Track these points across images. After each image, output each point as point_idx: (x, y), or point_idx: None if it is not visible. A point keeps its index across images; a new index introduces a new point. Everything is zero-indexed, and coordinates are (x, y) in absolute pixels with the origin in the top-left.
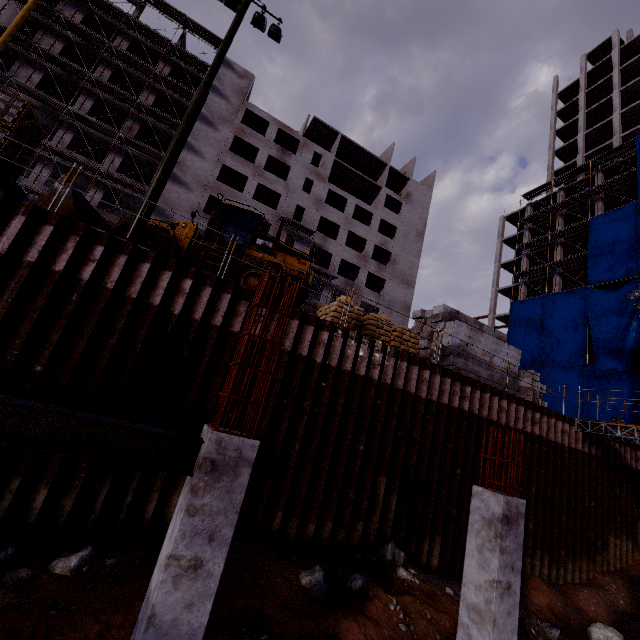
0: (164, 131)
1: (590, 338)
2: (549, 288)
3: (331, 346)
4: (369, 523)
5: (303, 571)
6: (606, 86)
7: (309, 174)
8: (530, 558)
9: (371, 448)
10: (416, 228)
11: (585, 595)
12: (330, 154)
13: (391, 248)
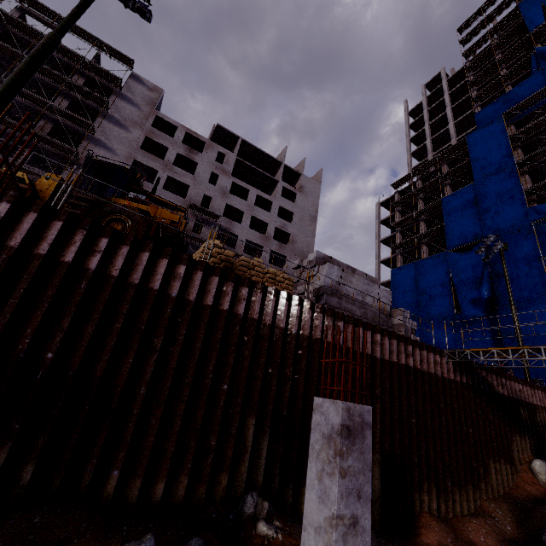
0: (77, 130)
1: (455, 293)
2: (419, 257)
3: (190, 281)
4: (236, 474)
5: (125, 544)
6: (441, 106)
7: (214, 169)
8: (418, 493)
9: (237, 387)
10: (310, 213)
11: (474, 526)
12: (232, 154)
13: (289, 230)
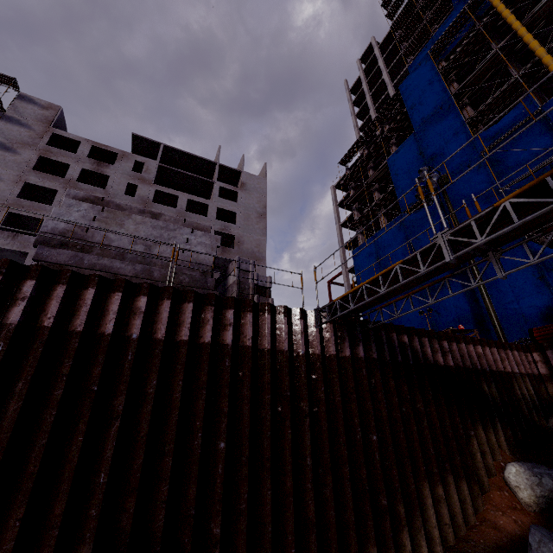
0: None
1: None
2: None
3: None
4: None
5: None
6: (379, 74)
7: (131, 180)
8: None
9: None
10: (256, 210)
11: None
12: (153, 161)
13: (233, 231)
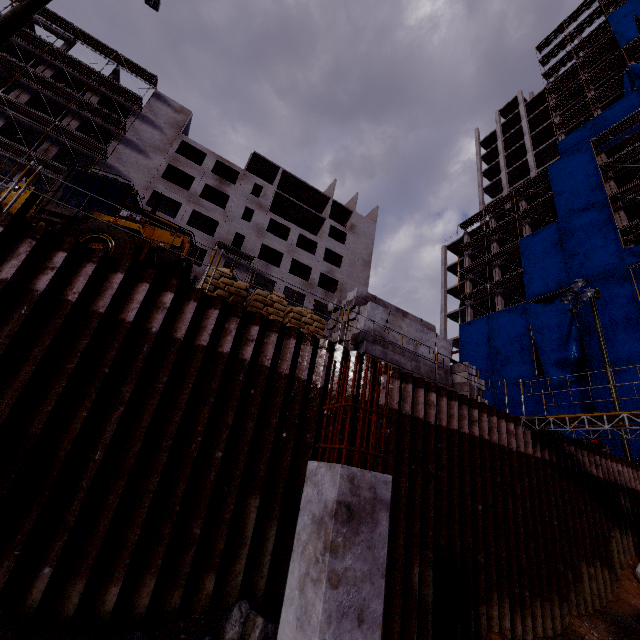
0: (87, 155)
1: (537, 353)
2: (494, 310)
3: (179, 313)
4: (229, 575)
5: None
6: (518, 134)
7: (249, 203)
8: (484, 606)
9: (237, 456)
10: (362, 257)
11: None
12: (271, 186)
13: (338, 276)
